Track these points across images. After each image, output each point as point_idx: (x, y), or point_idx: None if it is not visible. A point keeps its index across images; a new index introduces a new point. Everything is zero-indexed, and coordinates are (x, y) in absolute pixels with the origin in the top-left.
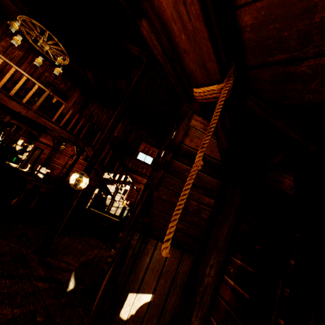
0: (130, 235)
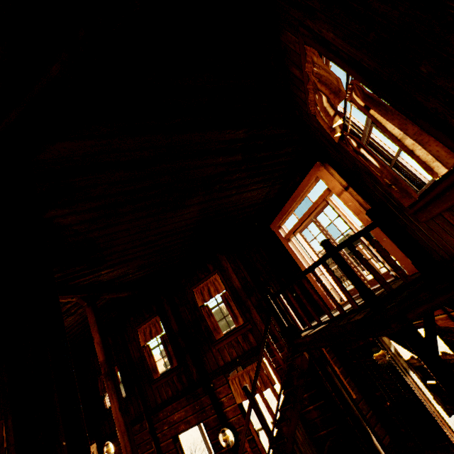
0: (296, 449)
